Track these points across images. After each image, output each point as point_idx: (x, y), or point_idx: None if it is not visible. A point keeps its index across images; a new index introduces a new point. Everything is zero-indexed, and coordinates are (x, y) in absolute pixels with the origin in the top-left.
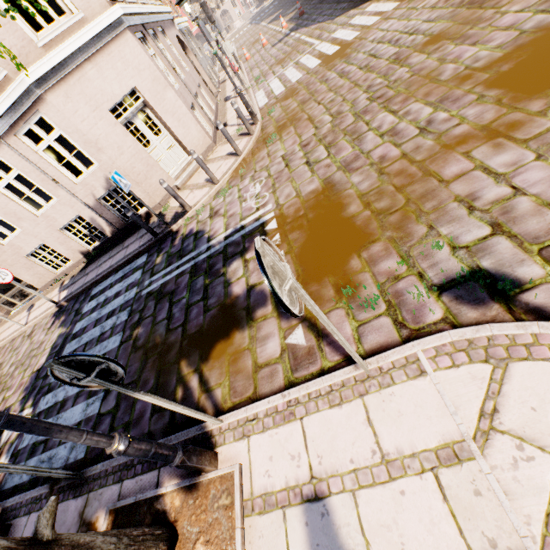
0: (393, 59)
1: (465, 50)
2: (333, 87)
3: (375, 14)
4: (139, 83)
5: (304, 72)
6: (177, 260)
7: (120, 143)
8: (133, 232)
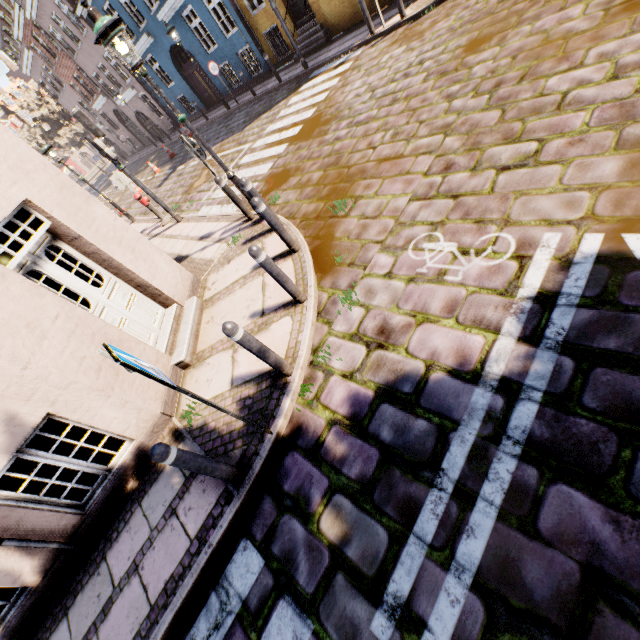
0: (437, 76)
1: (559, 15)
2: (366, 132)
3: (313, 96)
4: (33, 193)
5: (272, 160)
6: (425, 482)
7: (29, 314)
8: (117, 521)
